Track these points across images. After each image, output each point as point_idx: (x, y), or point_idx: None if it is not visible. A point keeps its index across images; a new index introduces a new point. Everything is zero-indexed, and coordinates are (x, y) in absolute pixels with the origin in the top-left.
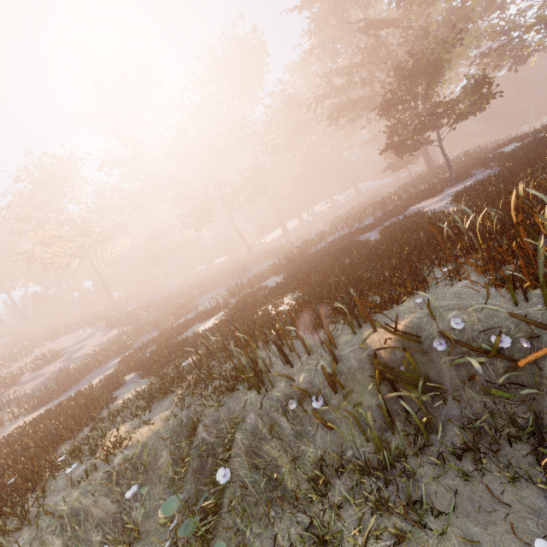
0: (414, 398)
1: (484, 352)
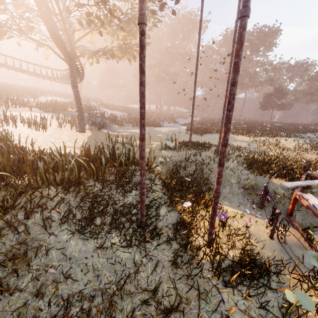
0: None
1: None
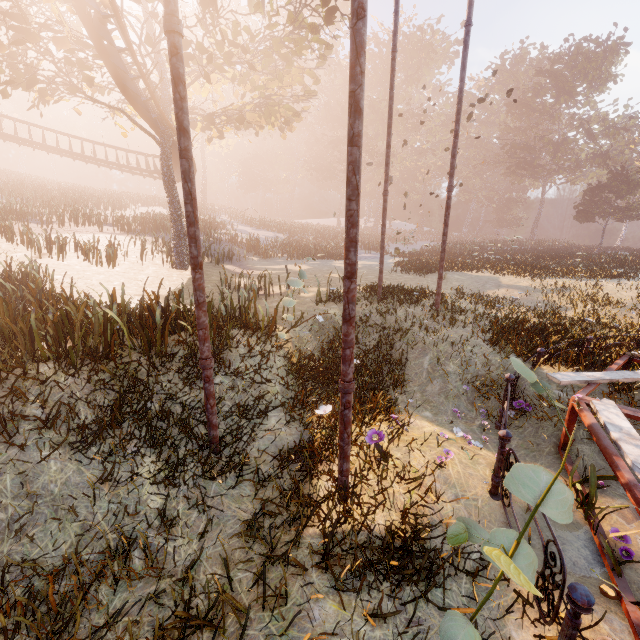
0: None
1: None
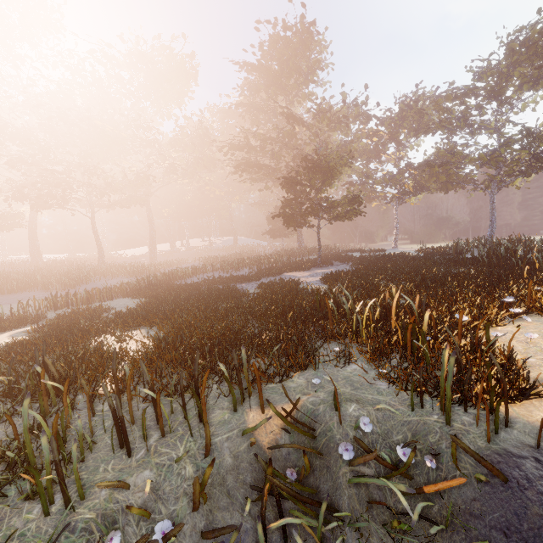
0: (316, 539)
1: (391, 468)
